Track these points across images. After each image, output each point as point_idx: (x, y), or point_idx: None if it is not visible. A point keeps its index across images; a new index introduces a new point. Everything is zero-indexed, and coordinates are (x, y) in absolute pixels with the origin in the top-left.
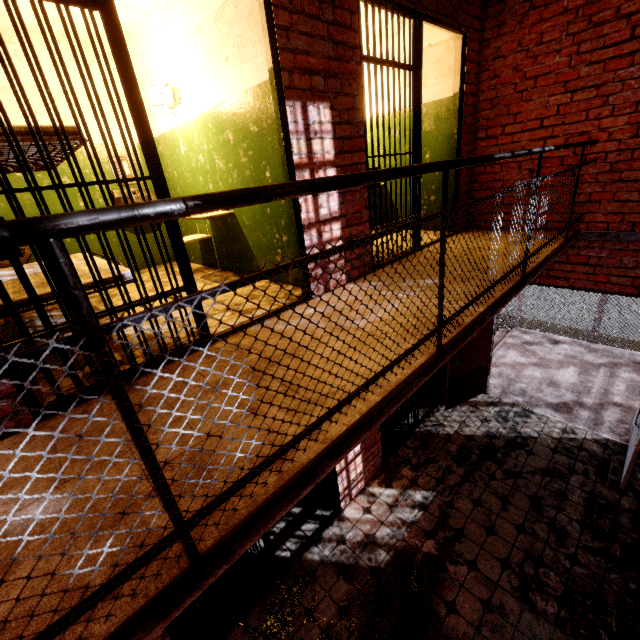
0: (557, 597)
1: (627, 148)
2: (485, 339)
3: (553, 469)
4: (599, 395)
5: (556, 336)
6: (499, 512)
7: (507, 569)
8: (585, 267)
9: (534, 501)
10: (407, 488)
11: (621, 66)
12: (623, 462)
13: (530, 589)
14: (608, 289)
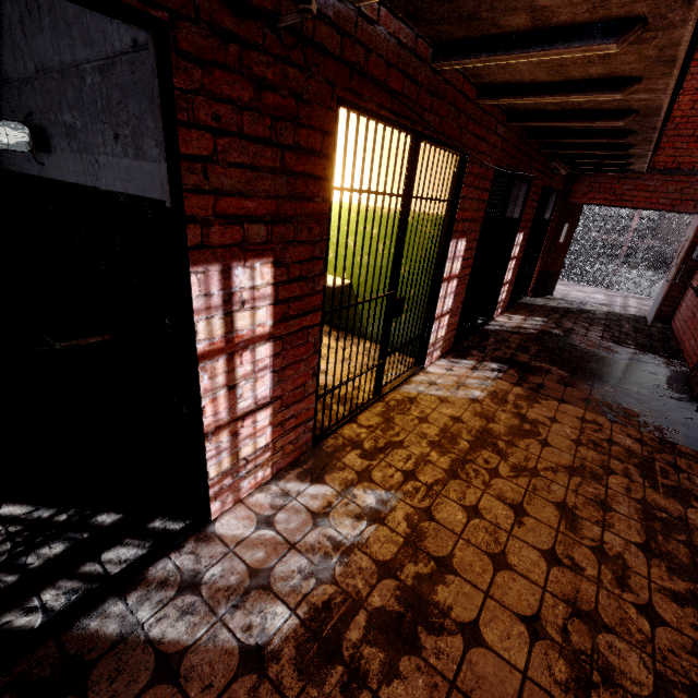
0: (633, 345)
1: (686, 116)
2: (565, 249)
3: (610, 319)
4: (622, 303)
5: (583, 284)
6: (589, 326)
7: (604, 338)
8: (645, 193)
9: (606, 325)
10: (529, 316)
11: (693, 66)
12: (646, 321)
13: (619, 343)
14: (656, 208)
